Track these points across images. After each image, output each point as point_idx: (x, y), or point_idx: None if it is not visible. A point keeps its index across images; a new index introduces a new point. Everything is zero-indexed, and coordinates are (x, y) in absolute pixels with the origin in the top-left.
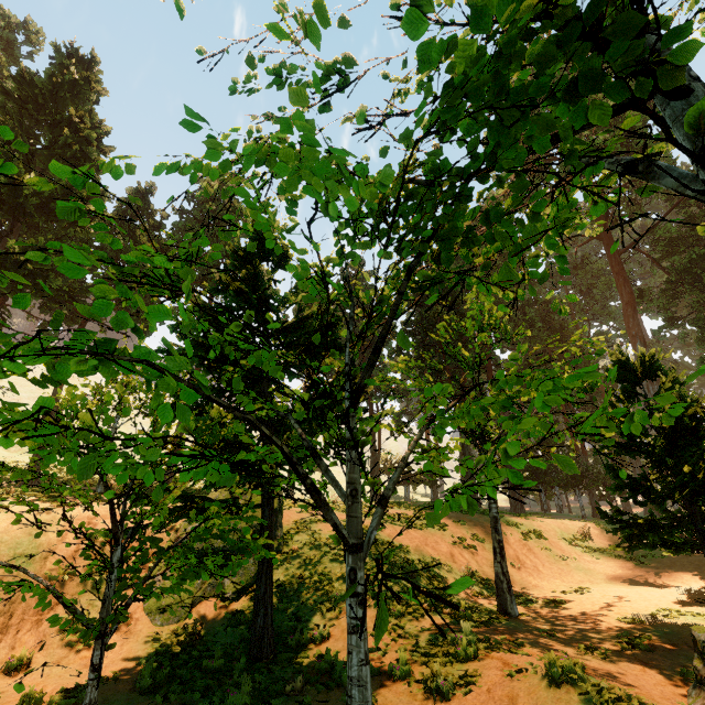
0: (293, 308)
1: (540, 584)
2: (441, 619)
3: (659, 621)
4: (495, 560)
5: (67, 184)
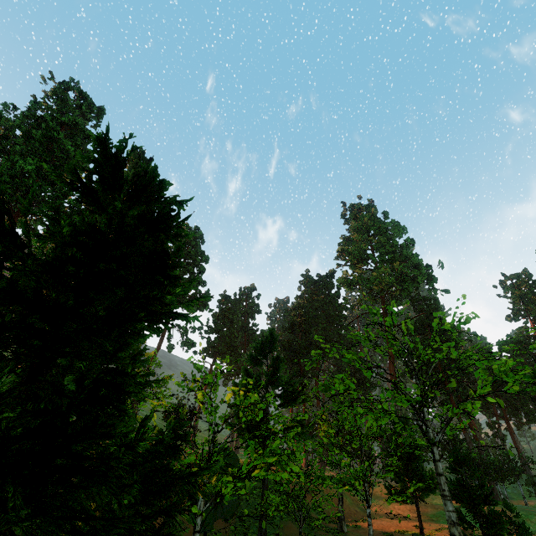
0: (215, 316)
1: (346, 516)
2: (324, 532)
3: (397, 535)
4: (339, 504)
5: None
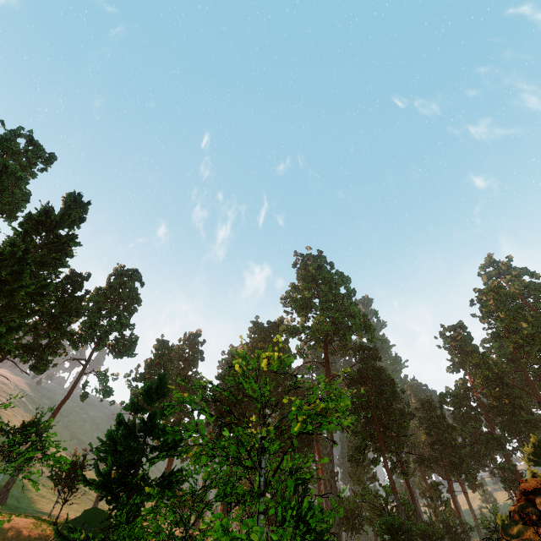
0: (146, 362)
1: None
2: None
3: None
4: None
5: (45, 283)
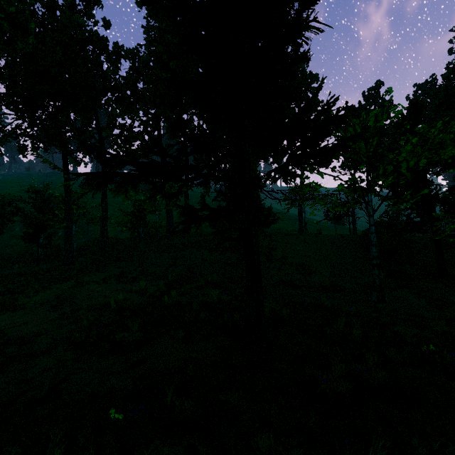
0: None
1: None
2: None
3: None
4: None
5: None
